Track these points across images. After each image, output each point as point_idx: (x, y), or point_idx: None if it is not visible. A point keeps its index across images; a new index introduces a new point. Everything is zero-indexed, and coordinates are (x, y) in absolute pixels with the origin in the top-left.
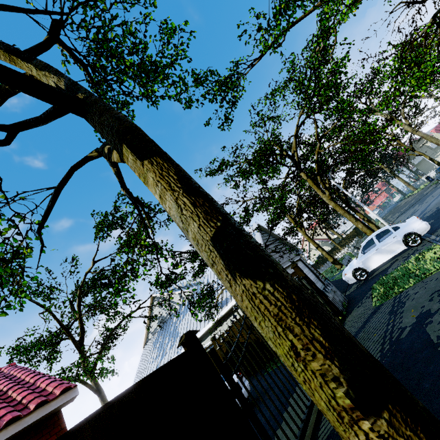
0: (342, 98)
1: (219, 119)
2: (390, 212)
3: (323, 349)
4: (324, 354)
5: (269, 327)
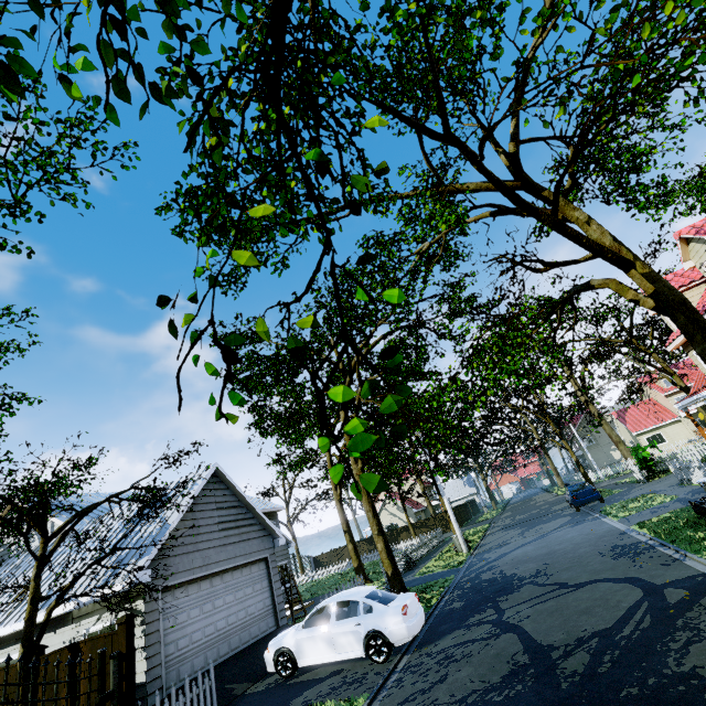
0: (446, 329)
1: (225, 275)
2: (519, 503)
3: None
4: None
5: None
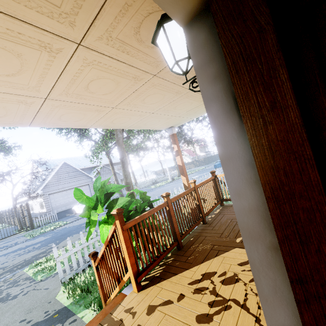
0: None
1: None
2: None
3: None
4: None
5: None
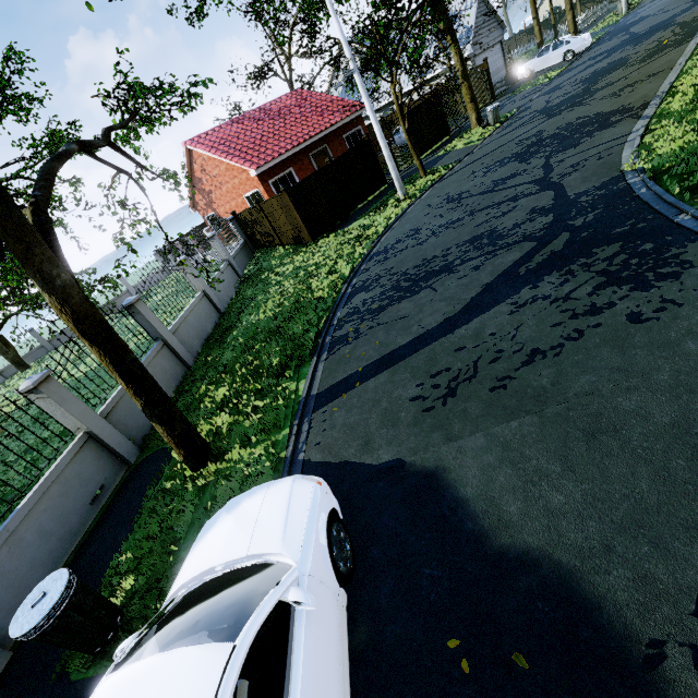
0: None
1: None
2: None
3: (470, 95)
4: (469, 95)
5: (464, 90)
